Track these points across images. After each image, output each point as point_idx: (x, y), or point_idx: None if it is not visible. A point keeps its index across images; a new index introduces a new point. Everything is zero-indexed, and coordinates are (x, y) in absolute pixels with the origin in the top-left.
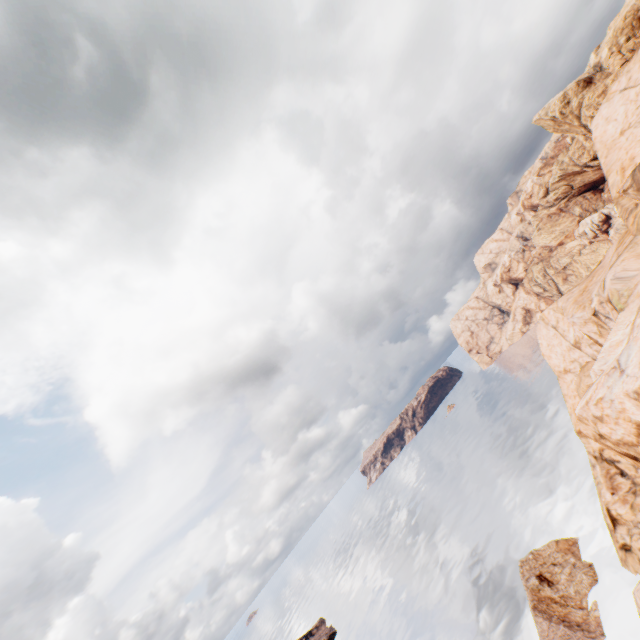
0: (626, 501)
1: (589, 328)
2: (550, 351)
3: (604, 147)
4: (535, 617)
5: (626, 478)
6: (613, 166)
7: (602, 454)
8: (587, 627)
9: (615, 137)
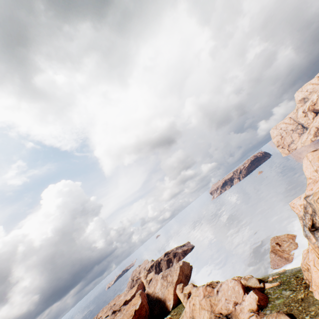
0: None
1: None
2: (306, 169)
3: None
4: (270, 253)
5: None
6: None
7: None
8: (287, 259)
9: None
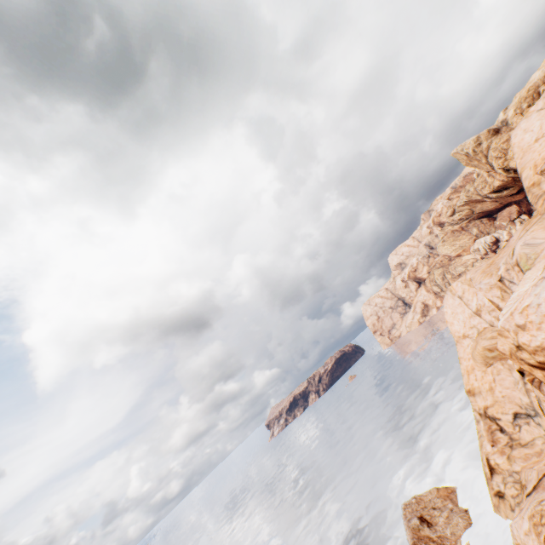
0: (504, 453)
1: (493, 293)
2: (453, 318)
3: (521, 150)
4: None
5: (504, 434)
6: (527, 164)
7: (486, 412)
8: None
9: (530, 143)
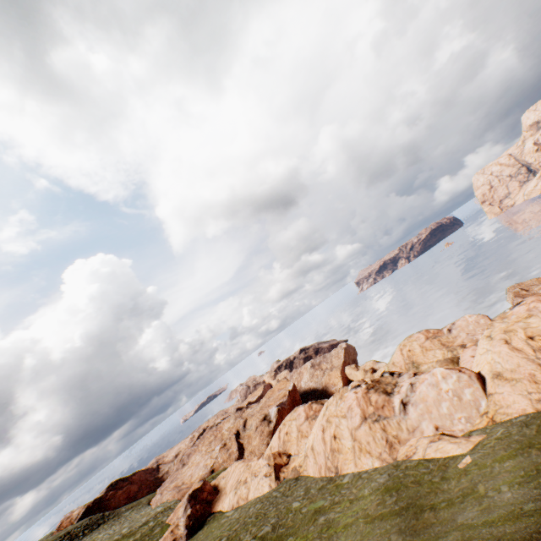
0: None
1: None
2: None
3: None
4: (514, 298)
5: None
6: None
7: None
8: None
9: None
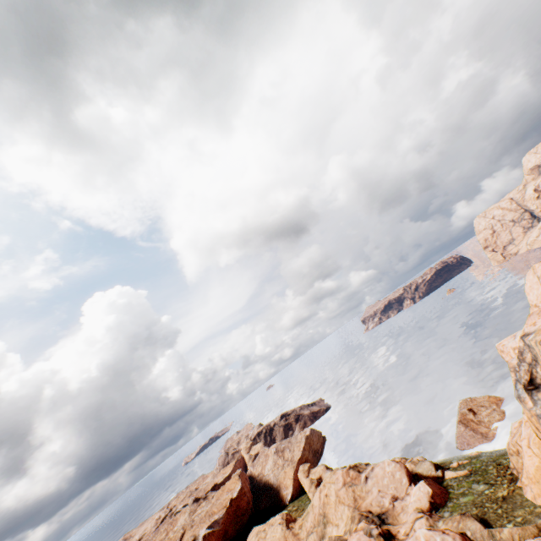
0: None
1: None
2: (530, 291)
3: None
4: (458, 425)
5: None
6: None
7: None
8: (485, 435)
9: None
